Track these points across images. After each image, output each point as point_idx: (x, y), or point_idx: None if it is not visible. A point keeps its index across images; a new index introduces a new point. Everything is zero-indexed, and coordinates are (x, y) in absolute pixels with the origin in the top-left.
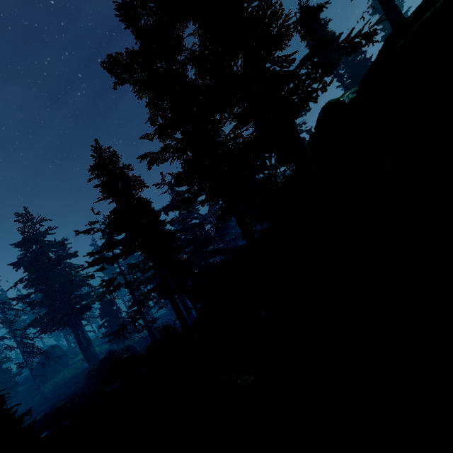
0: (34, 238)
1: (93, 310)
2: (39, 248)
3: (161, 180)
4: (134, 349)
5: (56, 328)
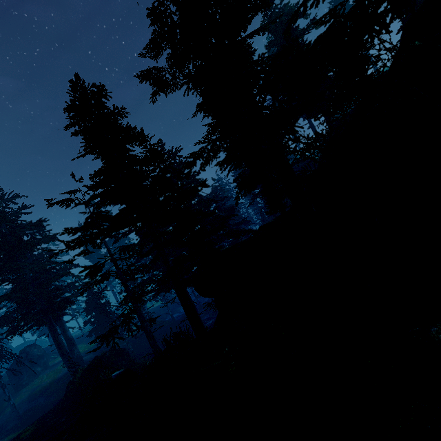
0: (1, 215)
1: (79, 302)
2: (9, 228)
3: (160, 147)
4: (127, 353)
5: (28, 327)
